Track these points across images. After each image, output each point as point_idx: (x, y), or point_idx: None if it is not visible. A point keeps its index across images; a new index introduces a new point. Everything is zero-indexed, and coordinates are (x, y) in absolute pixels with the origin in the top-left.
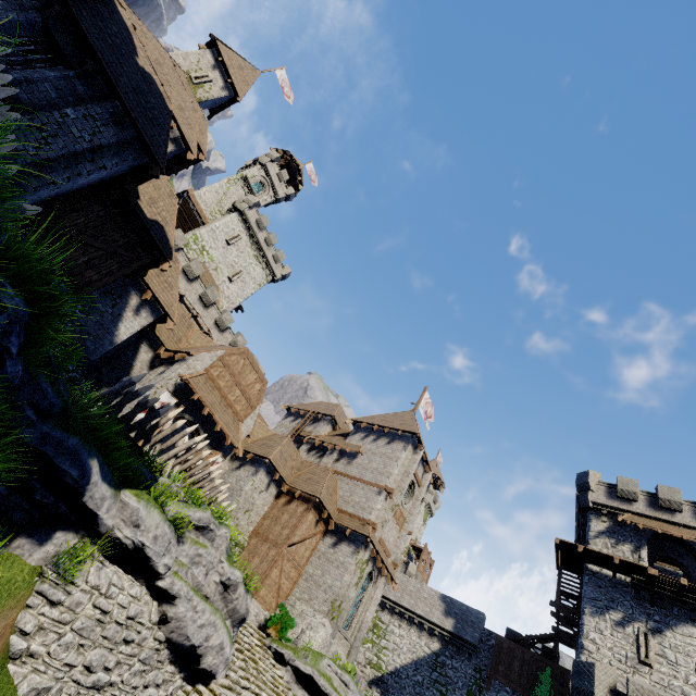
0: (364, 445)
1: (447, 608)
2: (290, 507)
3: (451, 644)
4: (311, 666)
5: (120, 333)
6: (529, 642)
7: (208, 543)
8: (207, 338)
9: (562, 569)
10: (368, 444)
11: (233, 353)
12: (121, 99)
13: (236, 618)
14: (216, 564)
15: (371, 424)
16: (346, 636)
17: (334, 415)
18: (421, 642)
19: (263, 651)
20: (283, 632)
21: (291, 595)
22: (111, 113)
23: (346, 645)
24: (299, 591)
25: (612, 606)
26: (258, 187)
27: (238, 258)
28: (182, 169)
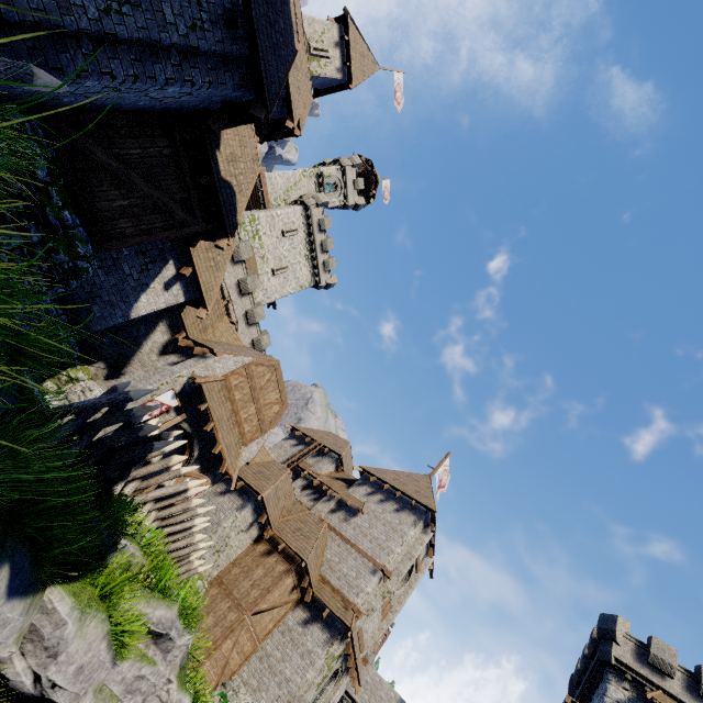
0: (369, 503)
1: None
2: (268, 560)
3: None
4: None
5: (139, 305)
6: None
7: (159, 655)
8: (235, 334)
9: None
10: (373, 503)
11: (261, 364)
12: None
13: None
14: (161, 686)
15: (382, 480)
16: None
17: (342, 455)
18: None
19: None
20: None
21: (238, 674)
22: (226, 10)
23: None
24: (248, 671)
25: None
26: (330, 187)
27: (289, 252)
28: (269, 139)
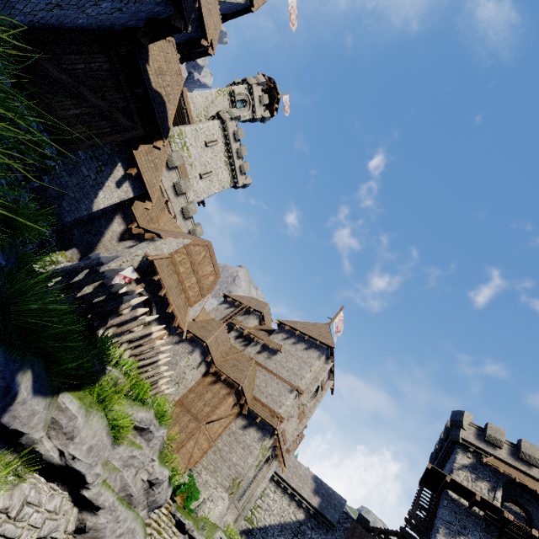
0: (285, 345)
1: (317, 488)
2: (215, 387)
3: (314, 518)
4: (206, 537)
5: (98, 200)
6: (377, 533)
7: (144, 443)
8: (175, 224)
9: (423, 486)
10: (288, 345)
11: (197, 244)
12: None
13: (153, 506)
14: (147, 463)
15: (294, 329)
16: (237, 507)
17: (263, 313)
18: (290, 509)
19: (168, 520)
20: (188, 501)
21: (199, 463)
22: None
23: (235, 513)
24: (207, 460)
25: (464, 532)
26: (241, 103)
27: (211, 160)
28: (188, 60)
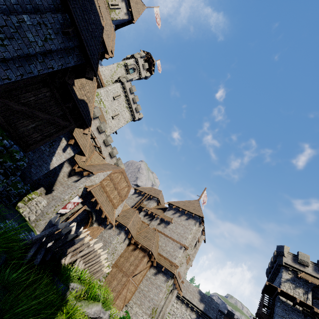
0: (174, 218)
1: (201, 298)
2: (135, 253)
3: (201, 316)
4: None
5: (53, 162)
6: None
7: None
8: (101, 158)
9: (264, 293)
10: (175, 217)
11: (116, 172)
12: (70, 13)
13: None
14: None
15: (178, 207)
16: None
17: (159, 198)
18: (186, 313)
19: None
20: None
21: (131, 300)
22: (61, 24)
23: None
24: (135, 298)
25: None
26: (132, 70)
27: (118, 107)
28: None
